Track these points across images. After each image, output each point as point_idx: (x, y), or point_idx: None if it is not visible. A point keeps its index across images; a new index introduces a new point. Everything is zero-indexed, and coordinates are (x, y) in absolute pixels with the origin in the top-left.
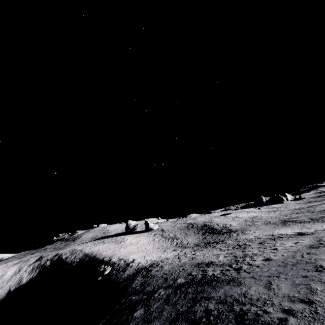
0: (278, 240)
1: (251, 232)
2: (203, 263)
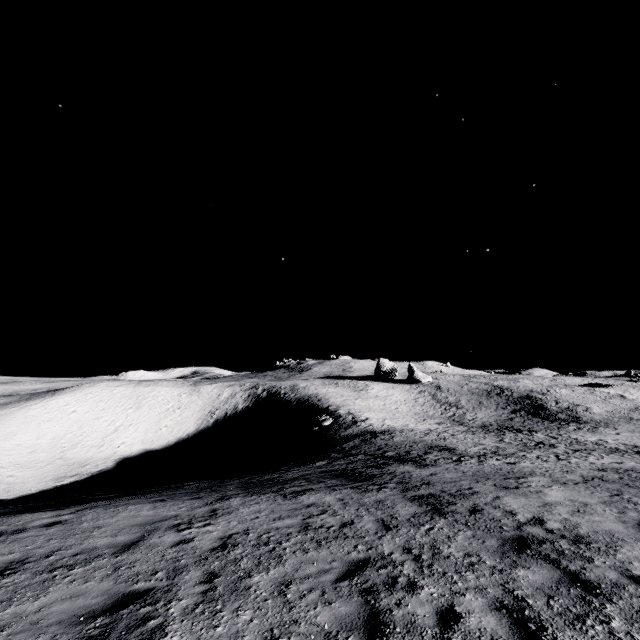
0: (616, 454)
1: (611, 432)
2: (441, 447)
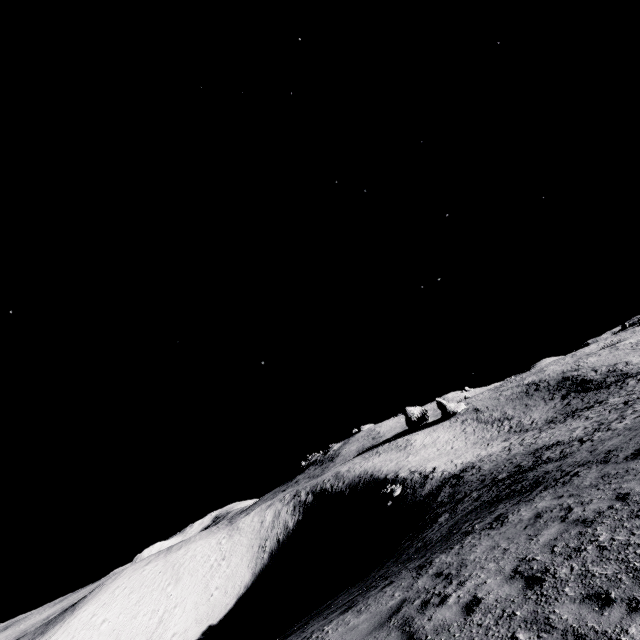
0: None
1: None
2: (543, 447)
